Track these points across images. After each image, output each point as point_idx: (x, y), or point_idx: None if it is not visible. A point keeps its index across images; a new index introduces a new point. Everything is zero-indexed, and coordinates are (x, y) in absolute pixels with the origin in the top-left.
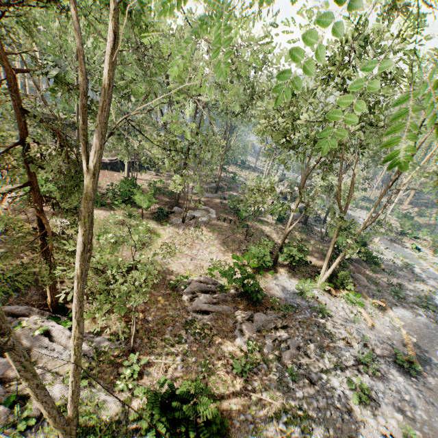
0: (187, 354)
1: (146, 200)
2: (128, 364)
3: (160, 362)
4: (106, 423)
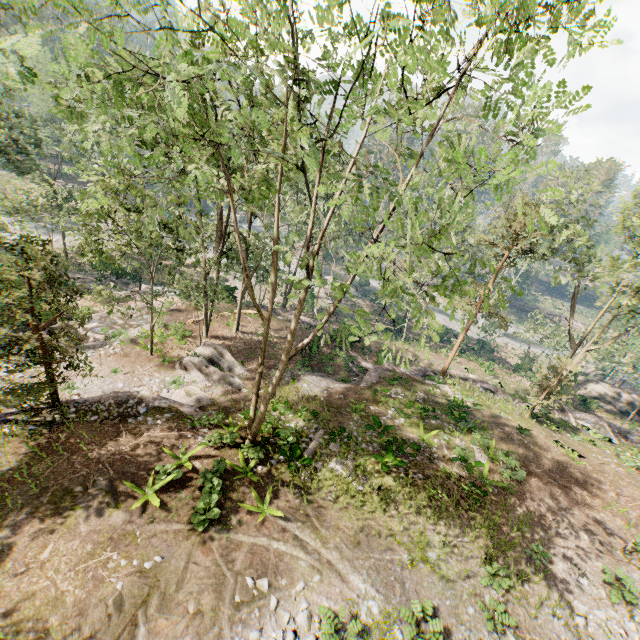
0: None
1: None
2: None
3: None
4: None
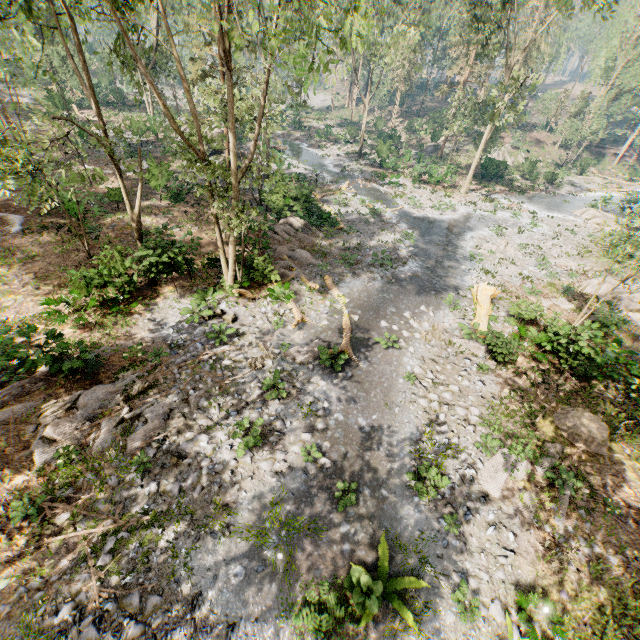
0: None
1: None
2: None
3: None
4: None
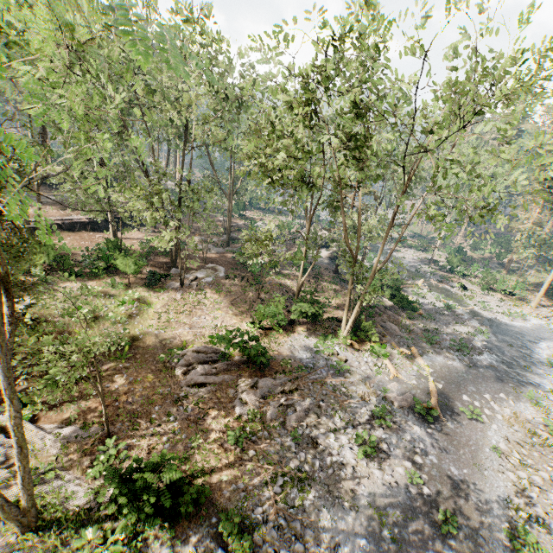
0: (175, 432)
1: (130, 264)
2: (103, 450)
3: (143, 444)
4: (72, 511)
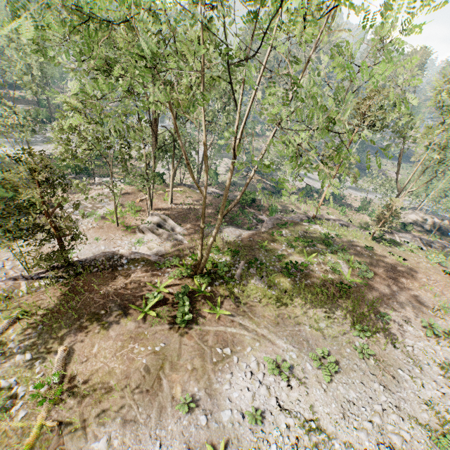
0: None
1: None
2: None
3: None
4: None
